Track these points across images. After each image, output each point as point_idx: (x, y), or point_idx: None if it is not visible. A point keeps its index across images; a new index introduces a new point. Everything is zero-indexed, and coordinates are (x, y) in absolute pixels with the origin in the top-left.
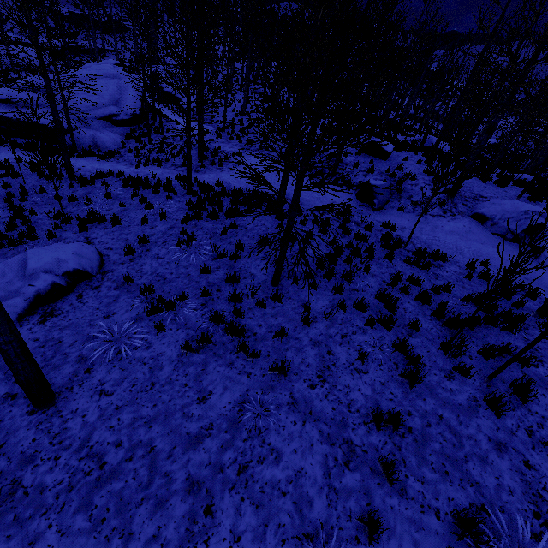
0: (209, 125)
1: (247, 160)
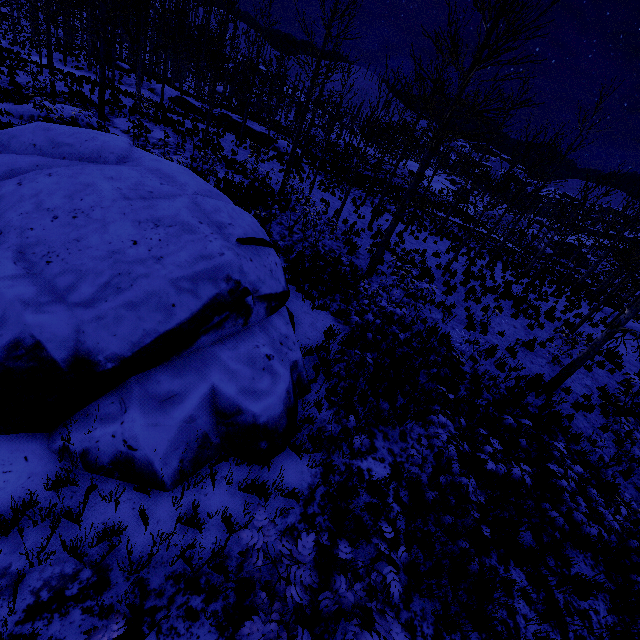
0: (1, 40)
1: (35, 58)
